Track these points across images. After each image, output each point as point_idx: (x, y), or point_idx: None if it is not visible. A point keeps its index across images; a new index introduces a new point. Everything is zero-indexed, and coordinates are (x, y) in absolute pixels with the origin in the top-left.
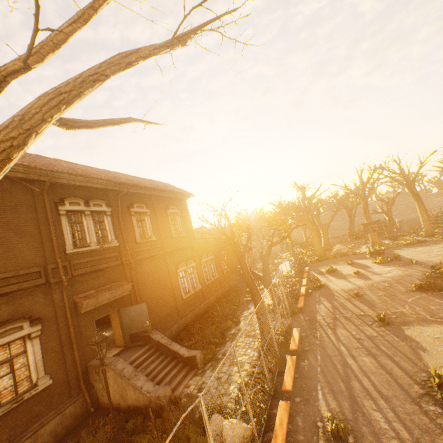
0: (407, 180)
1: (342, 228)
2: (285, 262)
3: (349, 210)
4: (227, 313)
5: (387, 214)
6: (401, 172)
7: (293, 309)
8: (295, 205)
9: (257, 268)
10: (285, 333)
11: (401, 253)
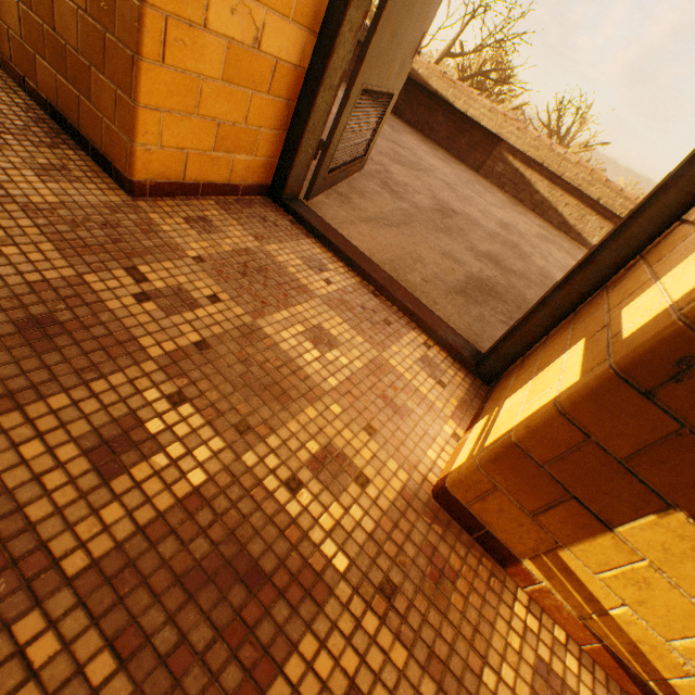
0: None
1: None
2: None
3: None
4: None
5: None
6: None
7: None
8: None
9: None
10: None
11: None
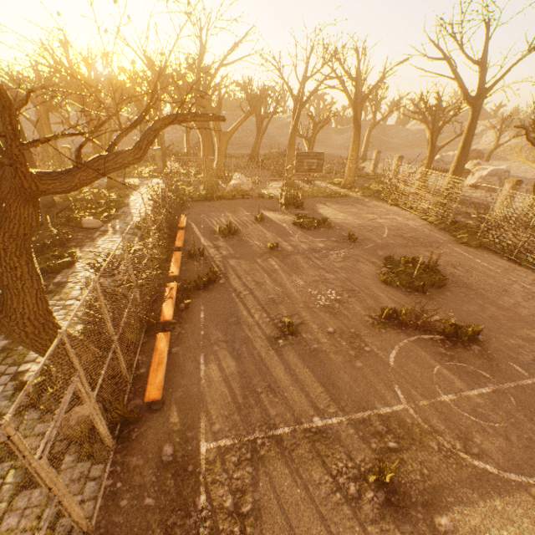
0: (358, 95)
1: (239, 144)
2: (145, 189)
3: (260, 118)
4: None
5: (310, 142)
6: (358, 77)
7: (127, 413)
8: (179, 74)
9: (83, 193)
10: None
11: (326, 213)
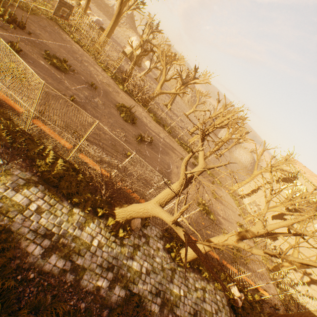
0: None
1: None
2: None
3: None
4: (148, 316)
5: None
6: None
7: None
8: None
9: None
10: (168, 237)
11: (51, 45)
